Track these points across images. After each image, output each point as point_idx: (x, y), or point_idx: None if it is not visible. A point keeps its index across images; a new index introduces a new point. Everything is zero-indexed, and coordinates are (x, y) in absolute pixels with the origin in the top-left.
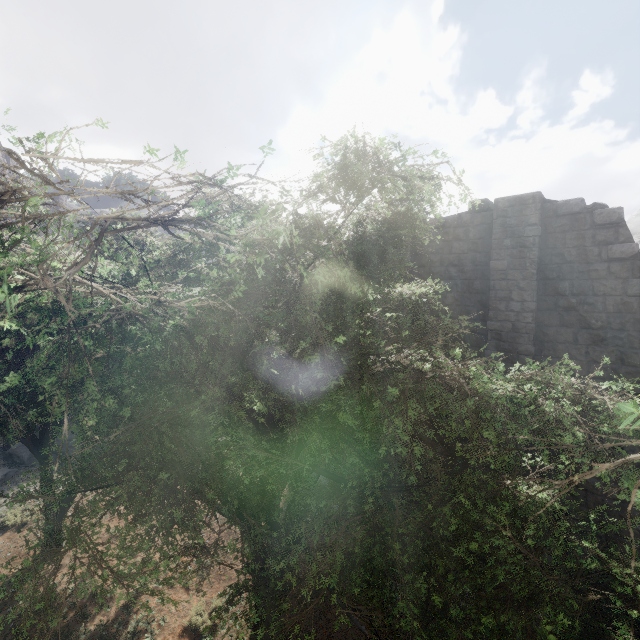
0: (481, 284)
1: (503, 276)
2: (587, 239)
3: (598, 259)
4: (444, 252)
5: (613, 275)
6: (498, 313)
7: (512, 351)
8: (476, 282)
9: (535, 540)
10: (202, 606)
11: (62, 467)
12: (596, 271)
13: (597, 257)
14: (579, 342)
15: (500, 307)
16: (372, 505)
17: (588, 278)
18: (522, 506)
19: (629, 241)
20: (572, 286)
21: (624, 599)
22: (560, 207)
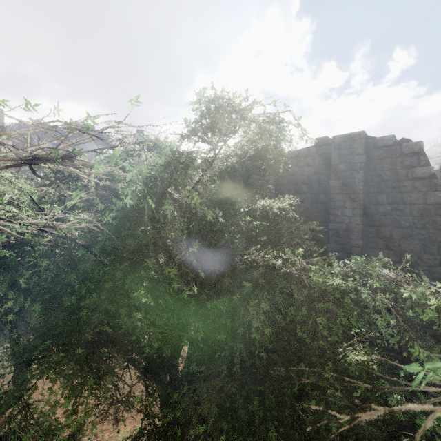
0: (324, 197)
1: (339, 191)
2: (398, 164)
3: (406, 178)
4: (298, 174)
5: (416, 189)
6: (336, 217)
7: (347, 244)
8: (321, 195)
9: (361, 392)
10: (127, 433)
11: (9, 342)
12: (404, 187)
13: (405, 177)
14: (394, 237)
15: (338, 213)
16: (238, 368)
17: (399, 192)
18: (350, 368)
19: (427, 165)
20: (388, 197)
21: (427, 440)
22: (378, 141)
